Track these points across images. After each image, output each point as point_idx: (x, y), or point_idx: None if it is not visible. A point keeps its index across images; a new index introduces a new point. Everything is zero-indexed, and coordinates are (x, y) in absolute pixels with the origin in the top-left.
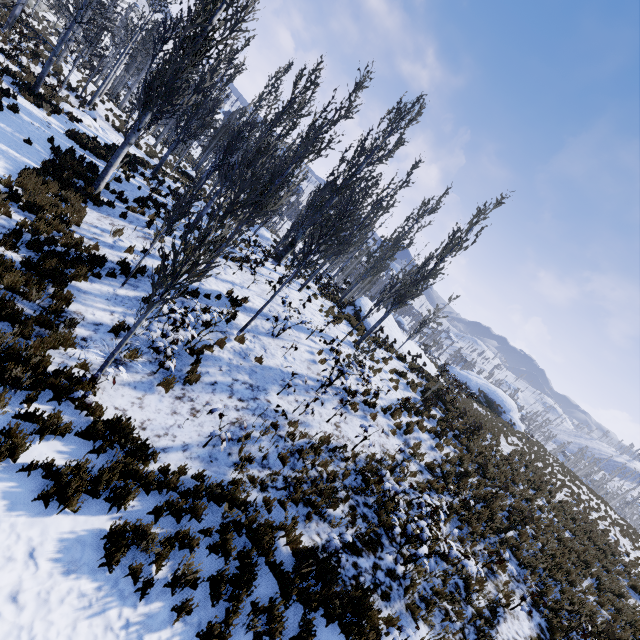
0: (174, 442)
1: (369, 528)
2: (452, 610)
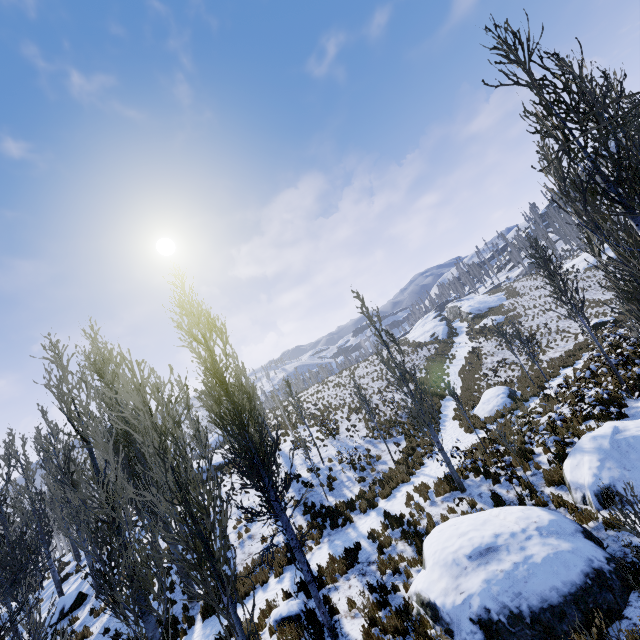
0: (399, 448)
1: (393, 414)
2: (402, 403)
